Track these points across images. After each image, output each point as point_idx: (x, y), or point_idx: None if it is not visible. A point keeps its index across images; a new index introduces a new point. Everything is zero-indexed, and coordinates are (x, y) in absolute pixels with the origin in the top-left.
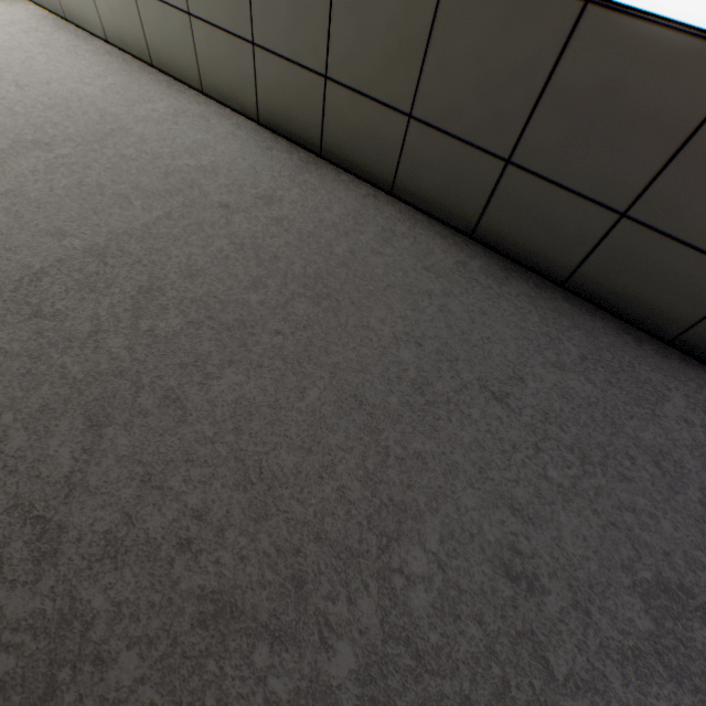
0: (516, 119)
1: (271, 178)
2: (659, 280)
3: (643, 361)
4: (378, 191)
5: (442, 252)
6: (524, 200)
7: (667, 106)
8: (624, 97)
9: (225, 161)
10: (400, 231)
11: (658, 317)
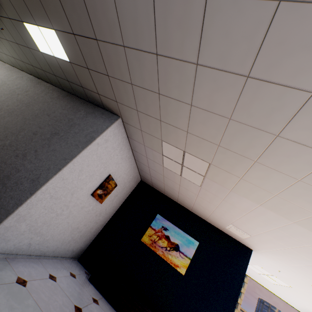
0: (50, 69)
1: (30, 87)
2: (79, 91)
3: (82, 106)
4: (51, 85)
5: (56, 94)
6: (61, 81)
7: (56, 64)
8: (53, 64)
9: (22, 86)
10: (50, 92)
11: (85, 98)
